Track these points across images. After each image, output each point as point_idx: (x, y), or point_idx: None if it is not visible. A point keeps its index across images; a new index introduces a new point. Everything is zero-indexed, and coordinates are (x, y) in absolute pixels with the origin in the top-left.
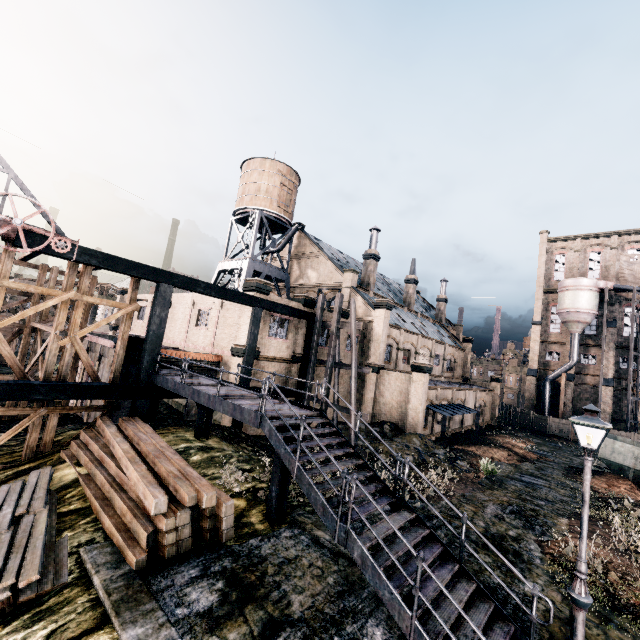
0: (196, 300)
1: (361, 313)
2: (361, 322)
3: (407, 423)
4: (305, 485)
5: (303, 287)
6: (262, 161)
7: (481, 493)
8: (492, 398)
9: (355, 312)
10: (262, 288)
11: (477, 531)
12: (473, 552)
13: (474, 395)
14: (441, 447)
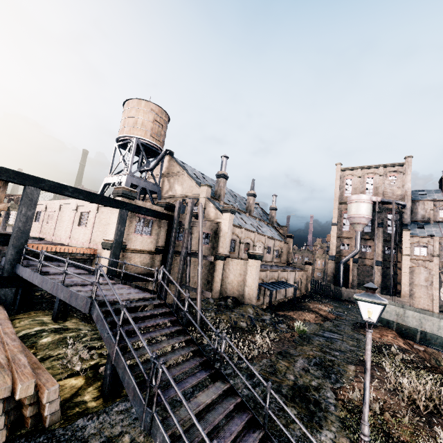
0: (79, 205)
1: (213, 216)
2: (206, 221)
3: (245, 297)
4: (121, 369)
5: (172, 197)
6: (139, 101)
7: (294, 349)
8: (306, 276)
9: (202, 214)
10: (128, 194)
11: (279, 399)
12: (275, 419)
13: (294, 274)
14: (268, 314)
